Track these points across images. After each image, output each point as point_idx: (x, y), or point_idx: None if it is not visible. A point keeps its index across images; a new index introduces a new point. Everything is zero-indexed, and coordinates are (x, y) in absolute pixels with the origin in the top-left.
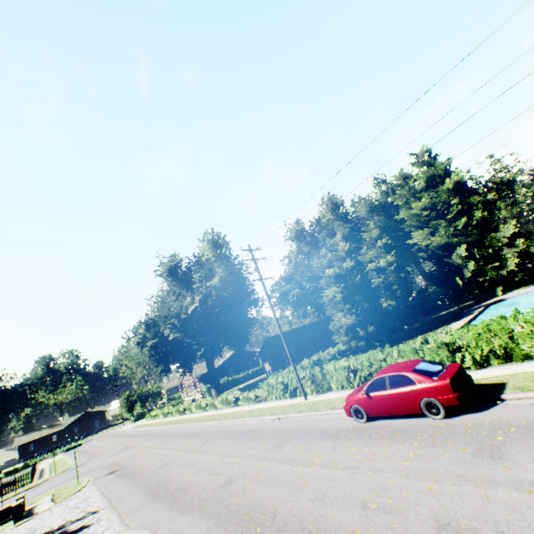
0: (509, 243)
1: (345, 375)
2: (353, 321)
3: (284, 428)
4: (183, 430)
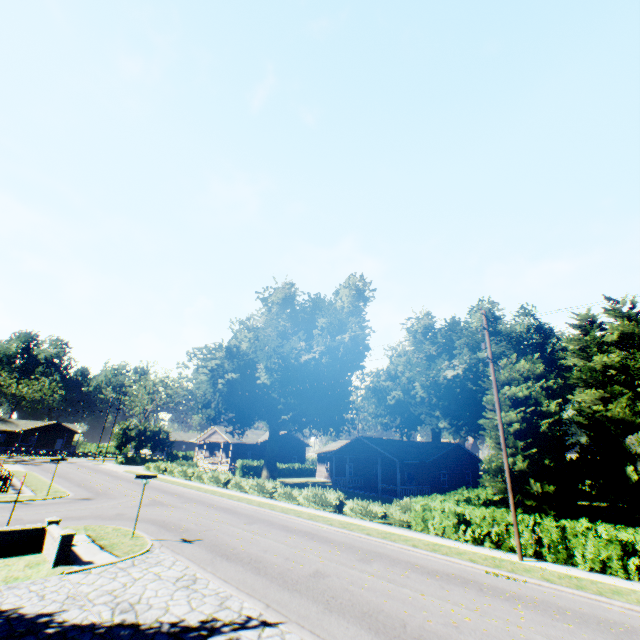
0: None
1: (618, 552)
2: (523, 467)
3: (562, 605)
4: (262, 515)
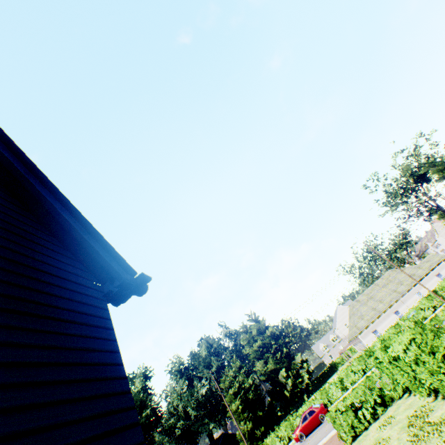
0: (300, 366)
1: (278, 440)
2: (251, 425)
3: None
4: None
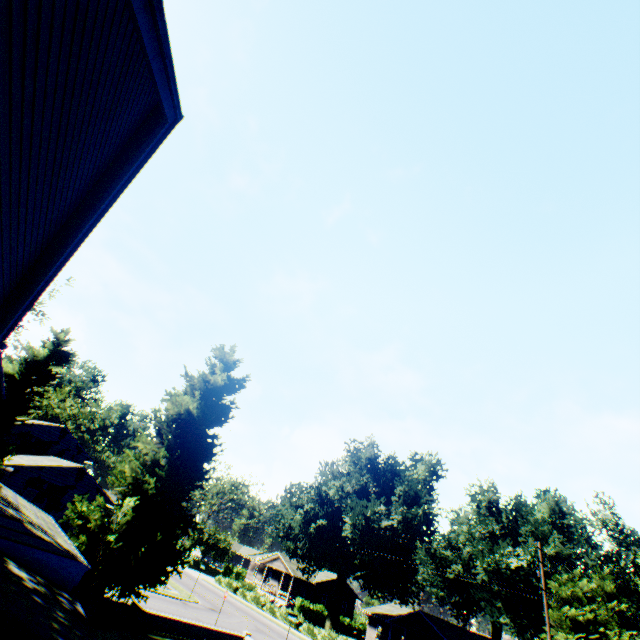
0: None
1: None
2: None
3: None
4: None
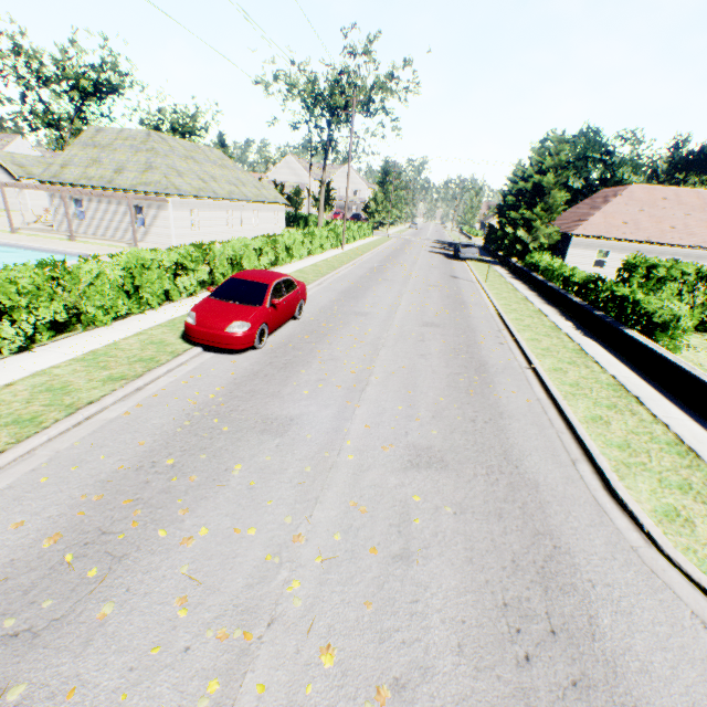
0: None
1: None
2: None
3: (133, 462)
4: None
